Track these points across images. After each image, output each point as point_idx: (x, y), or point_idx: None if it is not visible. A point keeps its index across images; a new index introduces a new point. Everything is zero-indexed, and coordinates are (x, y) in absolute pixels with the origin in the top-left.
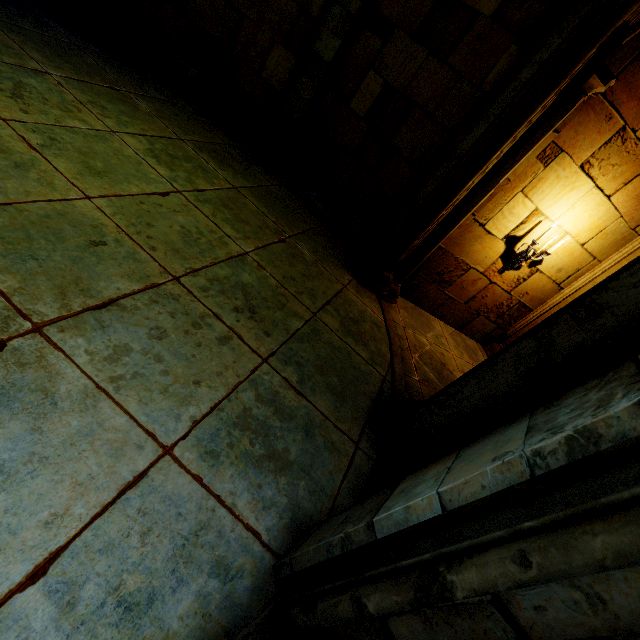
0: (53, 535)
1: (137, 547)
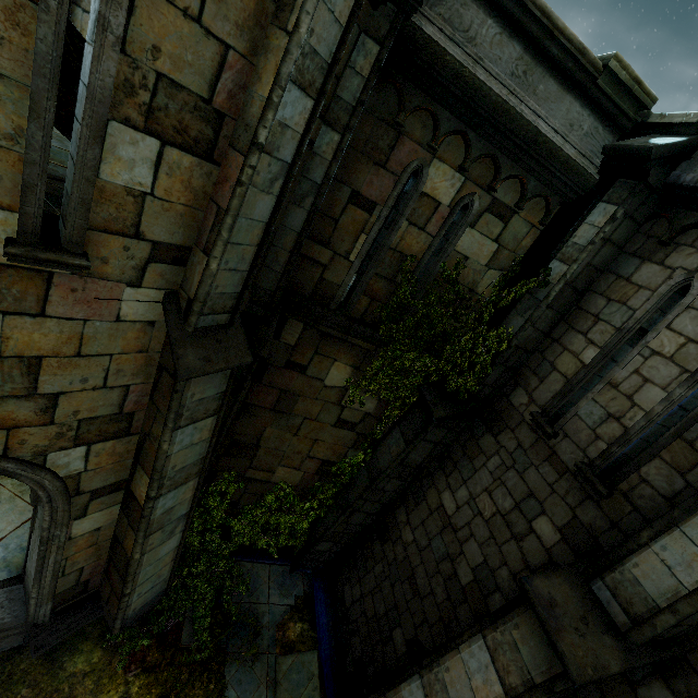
0: (2, 534)
1: (27, 536)
